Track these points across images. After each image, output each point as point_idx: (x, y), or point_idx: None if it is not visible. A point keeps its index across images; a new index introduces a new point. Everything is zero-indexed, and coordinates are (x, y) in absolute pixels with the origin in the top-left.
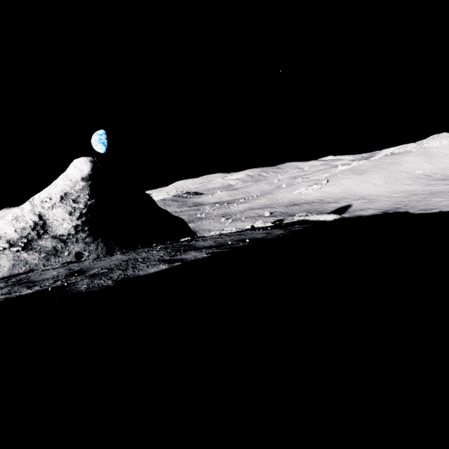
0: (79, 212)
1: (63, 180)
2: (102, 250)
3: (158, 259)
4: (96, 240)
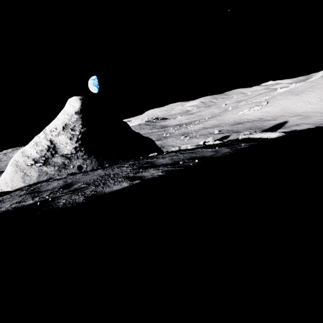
0: (76, 137)
1: (63, 115)
2: (95, 164)
3: (124, 175)
4: (90, 157)
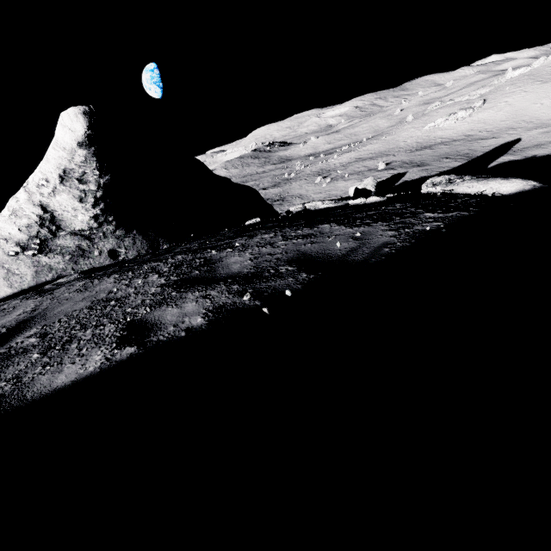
0: (92, 196)
1: (54, 150)
2: (143, 245)
3: (129, 312)
4: (130, 232)
